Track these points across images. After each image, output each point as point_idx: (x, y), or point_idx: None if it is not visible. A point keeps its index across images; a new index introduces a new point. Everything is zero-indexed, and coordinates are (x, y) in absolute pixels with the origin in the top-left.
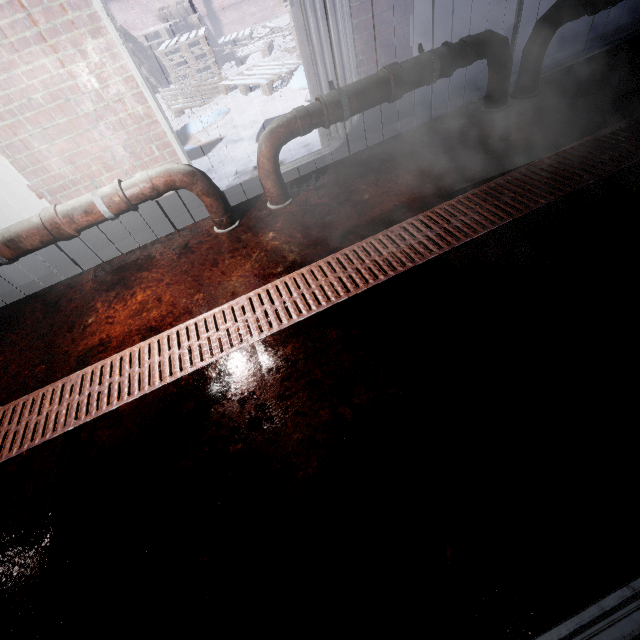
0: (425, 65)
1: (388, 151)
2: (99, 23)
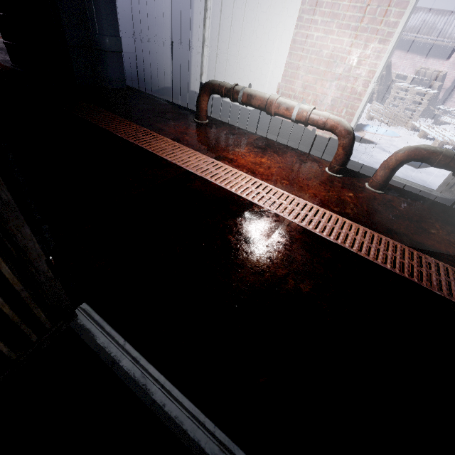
0: None
1: None
2: (389, 38)
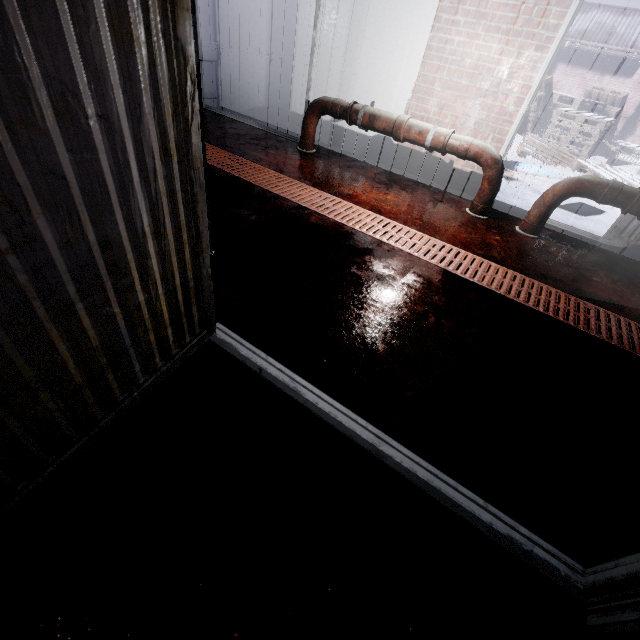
0: None
1: None
2: (548, 44)
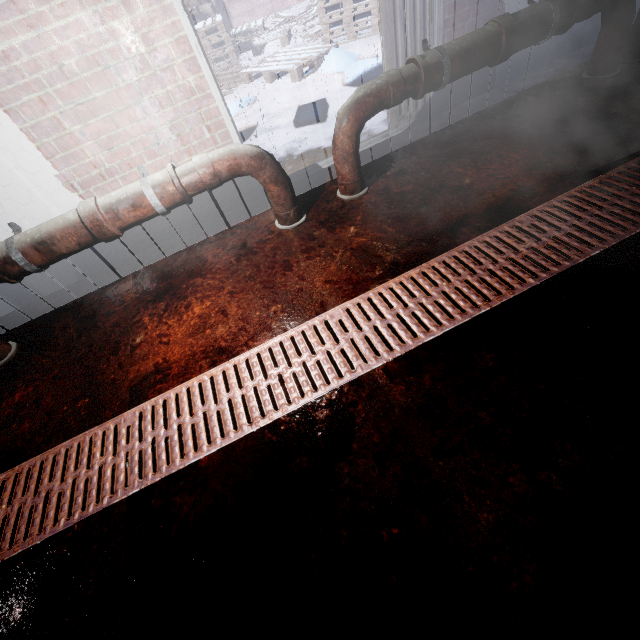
0: (542, 16)
1: (476, 129)
2: None
